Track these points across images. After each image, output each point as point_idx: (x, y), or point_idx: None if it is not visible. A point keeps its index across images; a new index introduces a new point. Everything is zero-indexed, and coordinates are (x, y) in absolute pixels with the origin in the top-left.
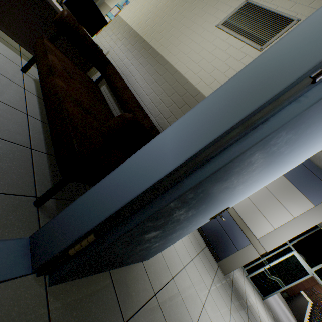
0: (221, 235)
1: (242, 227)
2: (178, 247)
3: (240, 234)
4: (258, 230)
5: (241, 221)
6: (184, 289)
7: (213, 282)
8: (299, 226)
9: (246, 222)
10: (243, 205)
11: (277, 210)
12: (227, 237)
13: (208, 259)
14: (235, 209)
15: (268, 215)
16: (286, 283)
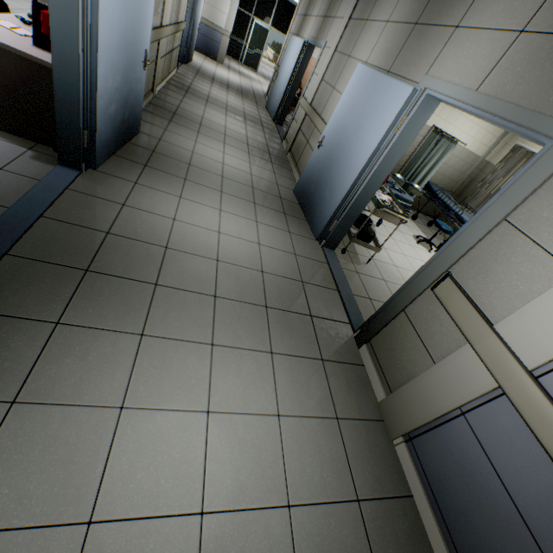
0: (209, 44)
1: (214, 28)
2: (196, 60)
3: (216, 34)
4: (222, 23)
5: (212, 25)
6: (207, 68)
7: (217, 67)
8: (235, 4)
9: (214, 23)
10: (207, 12)
11: (223, 0)
12: (212, 42)
13: (211, 61)
14: (205, 18)
15: (221, 8)
16: (262, 49)
